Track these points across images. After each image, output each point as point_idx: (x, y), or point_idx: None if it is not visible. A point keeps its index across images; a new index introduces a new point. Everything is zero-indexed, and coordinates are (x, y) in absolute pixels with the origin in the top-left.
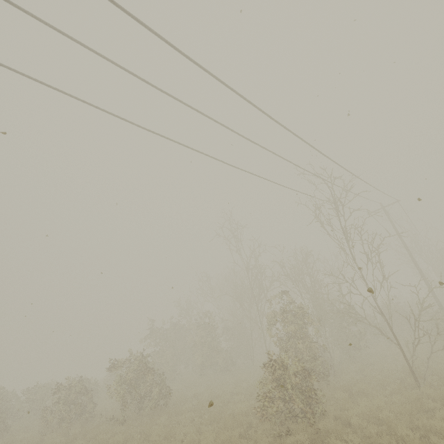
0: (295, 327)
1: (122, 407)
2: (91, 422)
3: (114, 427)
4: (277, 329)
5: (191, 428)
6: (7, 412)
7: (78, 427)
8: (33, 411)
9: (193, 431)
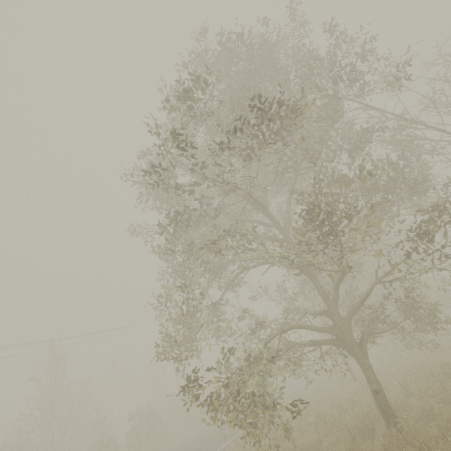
0: None
1: None
2: None
3: None
4: None
5: None
6: None
7: None
8: None
9: None
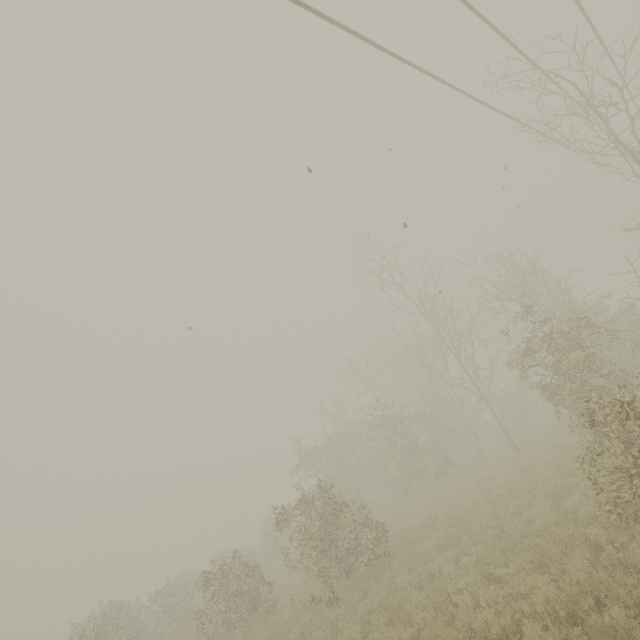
0: (585, 353)
1: (315, 577)
2: (275, 613)
3: (326, 614)
4: (547, 368)
5: (470, 578)
6: (140, 634)
7: (261, 628)
8: (177, 621)
9: (478, 583)
